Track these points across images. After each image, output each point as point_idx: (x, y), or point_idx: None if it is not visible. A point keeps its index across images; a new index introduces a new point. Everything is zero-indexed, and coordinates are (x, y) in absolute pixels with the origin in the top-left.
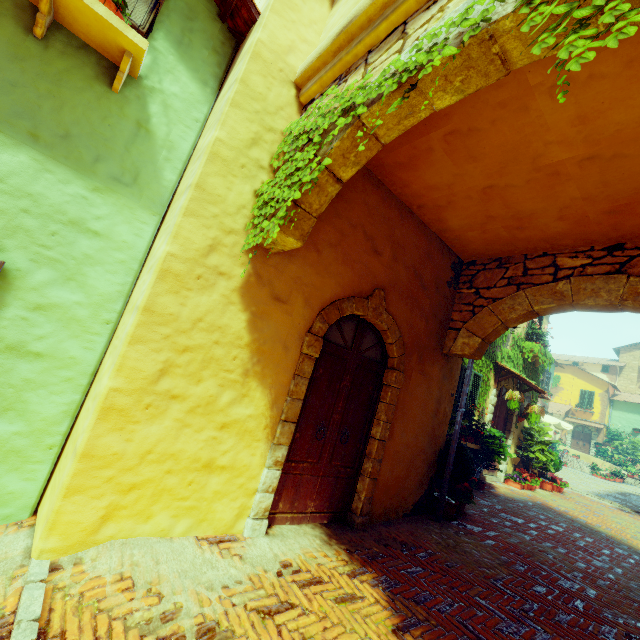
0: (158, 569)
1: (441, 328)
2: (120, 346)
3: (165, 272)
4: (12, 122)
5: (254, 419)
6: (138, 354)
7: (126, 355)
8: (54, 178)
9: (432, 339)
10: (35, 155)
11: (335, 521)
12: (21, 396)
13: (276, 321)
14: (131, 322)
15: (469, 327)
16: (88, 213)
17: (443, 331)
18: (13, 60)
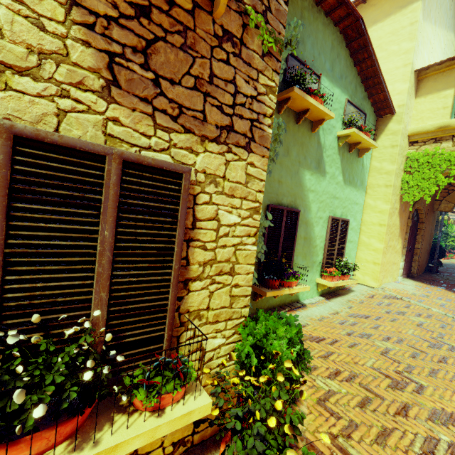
0: (399, 287)
1: (433, 201)
2: (381, 236)
3: (389, 213)
4: (347, 180)
5: (399, 249)
6: (386, 237)
7: (385, 238)
8: (352, 192)
9: (430, 207)
10: (349, 187)
11: (407, 277)
12: (350, 253)
13: (403, 218)
14: (384, 229)
15: (447, 199)
16: (356, 198)
17: (433, 202)
18: (346, 162)
